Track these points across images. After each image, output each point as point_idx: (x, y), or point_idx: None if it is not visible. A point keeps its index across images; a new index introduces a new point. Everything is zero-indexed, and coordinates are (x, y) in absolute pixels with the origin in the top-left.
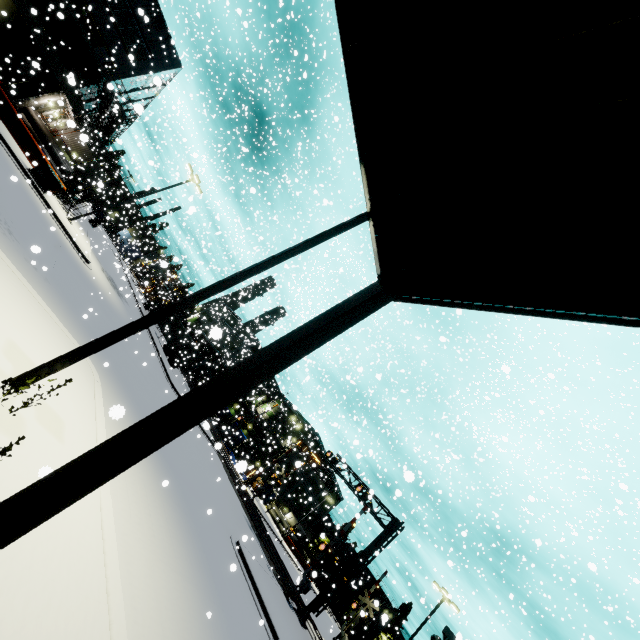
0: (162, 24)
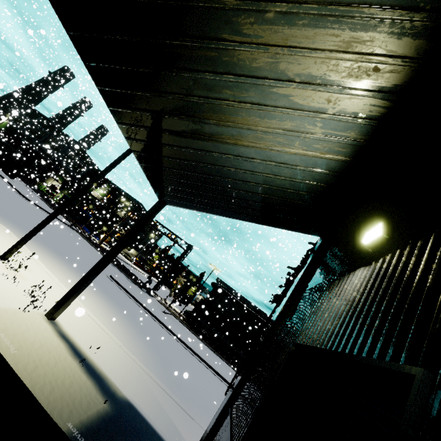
0: None
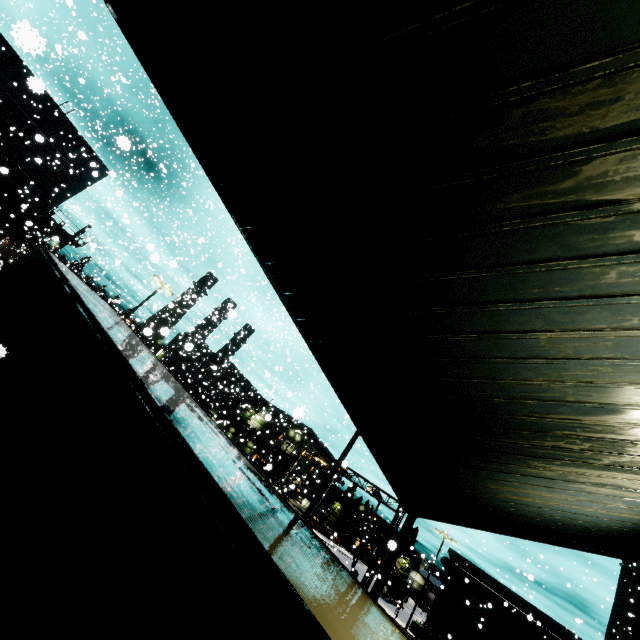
0: (81, 141)
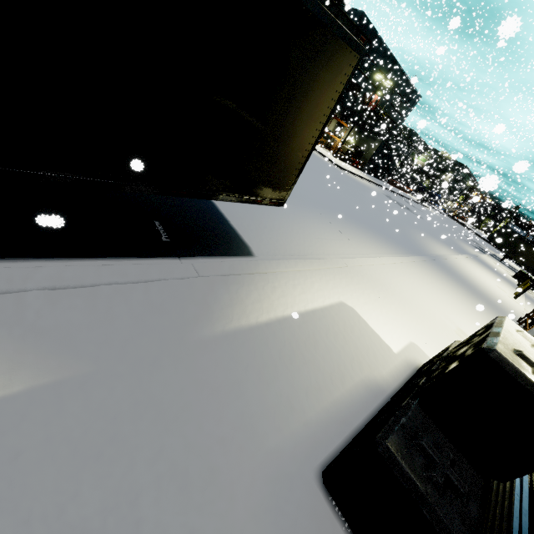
0: (414, 91)
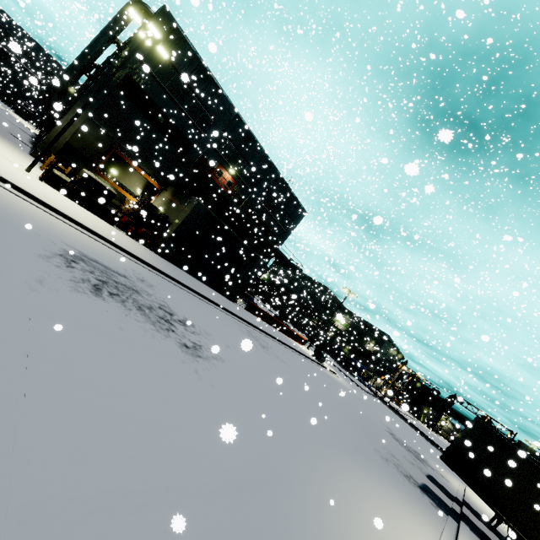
0: (294, 199)
